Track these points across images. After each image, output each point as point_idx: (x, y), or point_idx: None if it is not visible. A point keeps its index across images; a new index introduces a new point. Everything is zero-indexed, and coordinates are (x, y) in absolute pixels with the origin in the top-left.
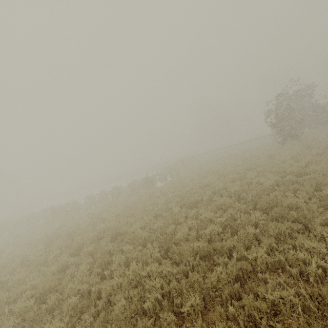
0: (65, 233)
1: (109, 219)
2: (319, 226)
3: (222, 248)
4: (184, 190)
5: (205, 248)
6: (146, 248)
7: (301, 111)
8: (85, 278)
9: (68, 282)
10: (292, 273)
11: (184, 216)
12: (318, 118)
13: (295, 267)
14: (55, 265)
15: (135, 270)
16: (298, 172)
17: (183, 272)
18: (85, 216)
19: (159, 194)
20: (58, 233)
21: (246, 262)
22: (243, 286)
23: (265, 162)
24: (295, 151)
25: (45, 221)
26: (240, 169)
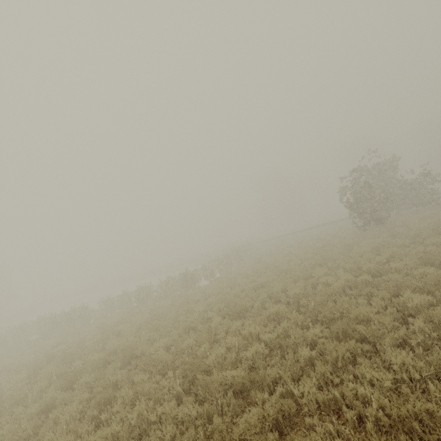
0: (62, 354)
1: (126, 333)
2: (390, 347)
3: (264, 379)
4: (232, 292)
5: (239, 378)
6: (165, 378)
7: (385, 189)
8: (72, 425)
9: (48, 432)
10: (349, 418)
11: (226, 330)
12: (408, 198)
13: (355, 408)
14: (36, 405)
15: (142, 413)
16: (376, 271)
17: (207, 416)
18: (95, 328)
19: (199, 297)
20: (52, 355)
21: (288, 400)
22: (284, 438)
23: (340, 254)
24: (378, 241)
25: (39, 335)
26: (307, 264)
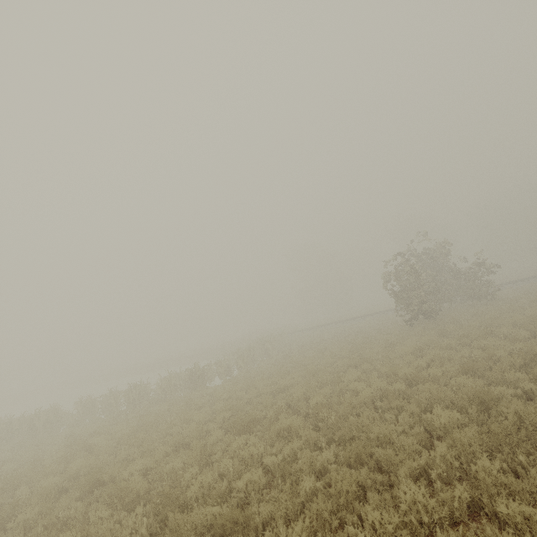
0: (5, 477)
1: (100, 448)
2: (407, 479)
3: (253, 519)
4: (246, 397)
5: (219, 518)
6: (132, 515)
7: (436, 278)
8: None
9: None
10: None
11: (225, 449)
12: (462, 289)
13: None
14: None
15: None
16: (412, 377)
17: None
18: (63, 440)
19: (206, 402)
20: None
21: None
22: None
23: (380, 354)
24: (423, 340)
25: None
26: (340, 364)
